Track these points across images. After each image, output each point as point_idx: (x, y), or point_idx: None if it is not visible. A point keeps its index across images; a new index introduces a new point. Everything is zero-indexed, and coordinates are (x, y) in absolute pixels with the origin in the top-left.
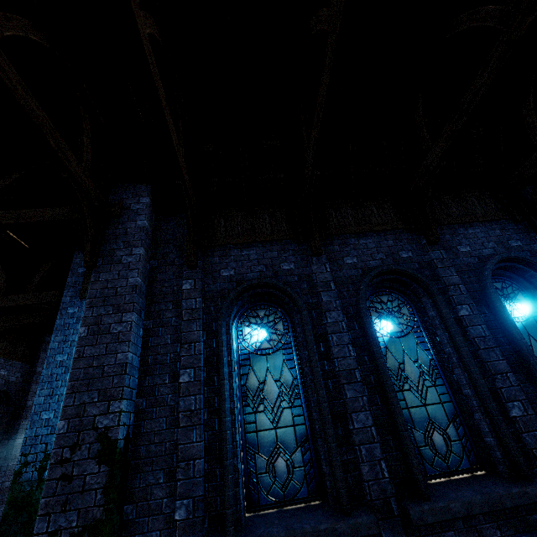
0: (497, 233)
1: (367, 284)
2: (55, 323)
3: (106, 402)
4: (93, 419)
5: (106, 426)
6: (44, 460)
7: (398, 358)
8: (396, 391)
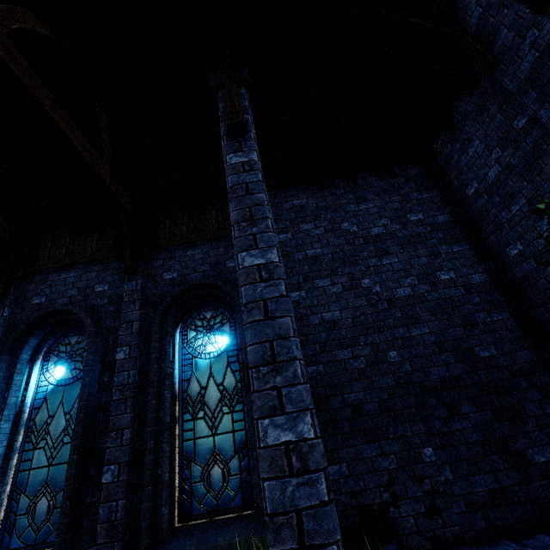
0: (219, 252)
1: (23, 329)
2: None
3: None
4: None
5: None
6: None
7: (51, 410)
8: (28, 450)
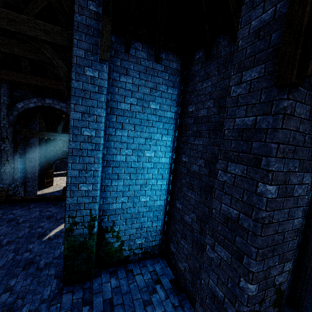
0: None
1: None
2: (72, 85)
3: (283, 264)
4: (273, 279)
5: (280, 282)
6: (90, 221)
7: None
8: None
